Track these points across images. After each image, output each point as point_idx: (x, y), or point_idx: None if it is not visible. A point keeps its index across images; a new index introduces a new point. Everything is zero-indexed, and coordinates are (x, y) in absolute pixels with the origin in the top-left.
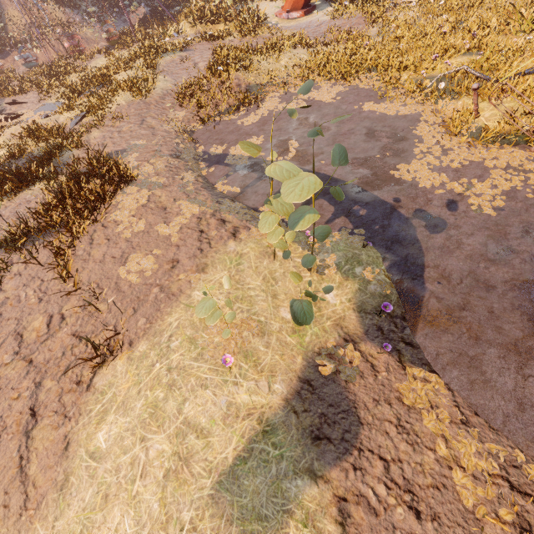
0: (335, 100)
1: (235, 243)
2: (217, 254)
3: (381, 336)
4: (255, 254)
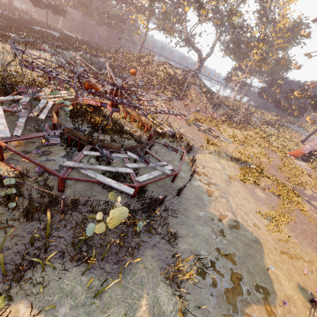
0: None
1: None
2: None
3: None
4: None
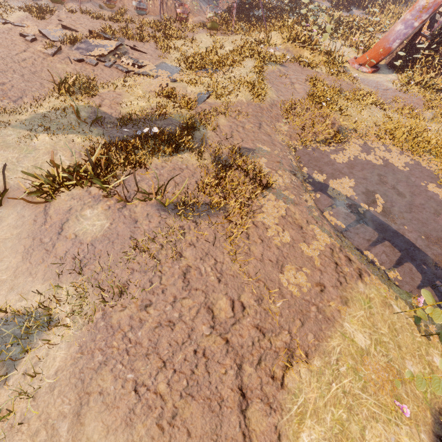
0: (405, 169)
1: (363, 285)
2: (353, 291)
3: None
4: (379, 302)
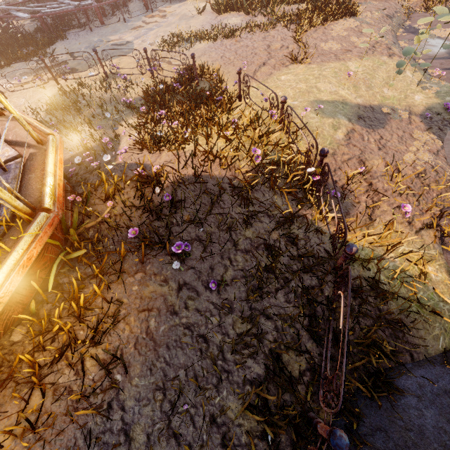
0: None
1: (387, 58)
2: (373, 57)
3: (428, 120)
4: (393, 67)
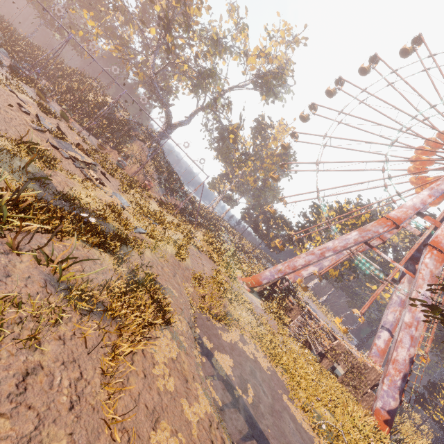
0: (267, 371)
1: None
2: None
3: None
4: None
